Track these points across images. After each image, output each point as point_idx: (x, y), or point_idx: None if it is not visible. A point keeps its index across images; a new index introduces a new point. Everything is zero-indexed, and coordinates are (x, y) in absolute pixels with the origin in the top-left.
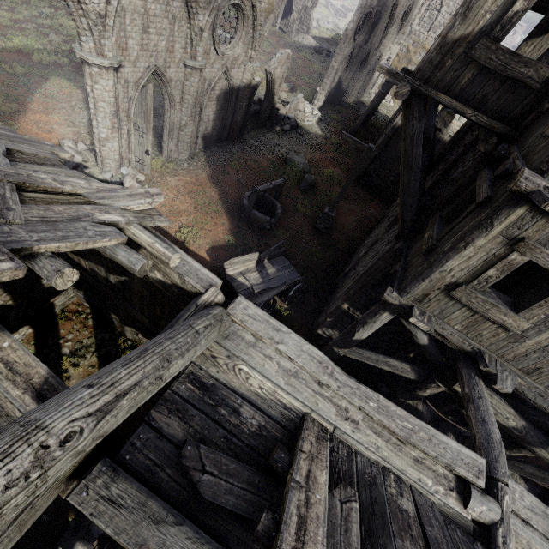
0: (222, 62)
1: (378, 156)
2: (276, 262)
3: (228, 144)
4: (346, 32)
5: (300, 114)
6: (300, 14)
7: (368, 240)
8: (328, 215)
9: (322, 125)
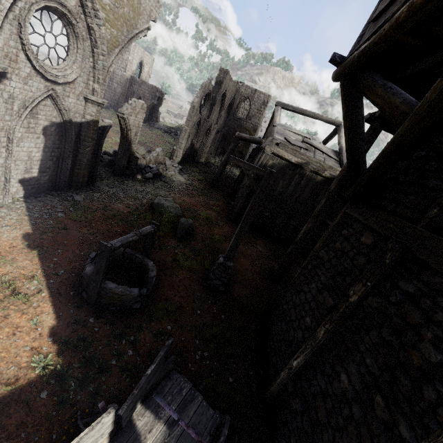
0: (46, 82)
1: (250, 194)
2: (162, 398)
3: (70, 191)
4: (192, 104)
5: (161, 166)
6: (149, 108)
7: (299, 296)
8: (226, 266)
9: (184, 175)
